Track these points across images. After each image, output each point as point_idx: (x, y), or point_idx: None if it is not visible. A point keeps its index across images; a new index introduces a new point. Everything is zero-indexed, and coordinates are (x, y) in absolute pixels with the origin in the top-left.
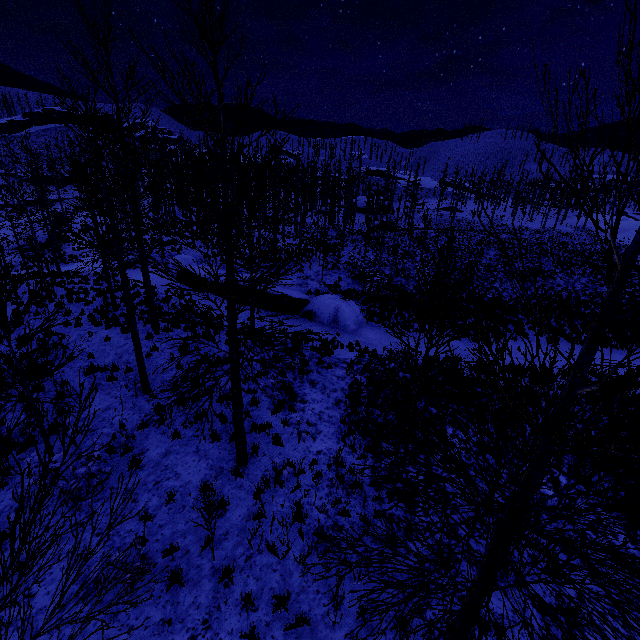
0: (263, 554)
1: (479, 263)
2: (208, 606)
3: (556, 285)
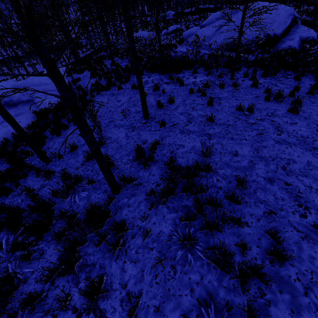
0: None
1: None
2: None
3: None
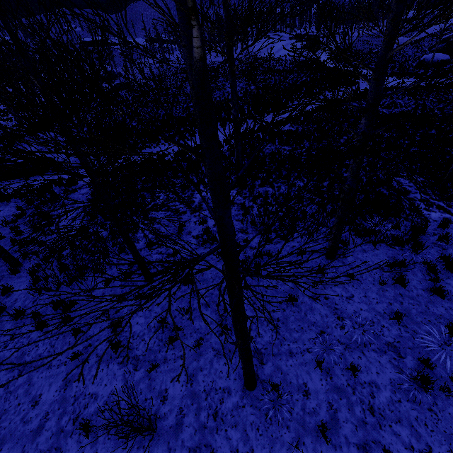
0: (44, 295)
1: (182, 94)
2: (12, 332)
3: (226, 93)
